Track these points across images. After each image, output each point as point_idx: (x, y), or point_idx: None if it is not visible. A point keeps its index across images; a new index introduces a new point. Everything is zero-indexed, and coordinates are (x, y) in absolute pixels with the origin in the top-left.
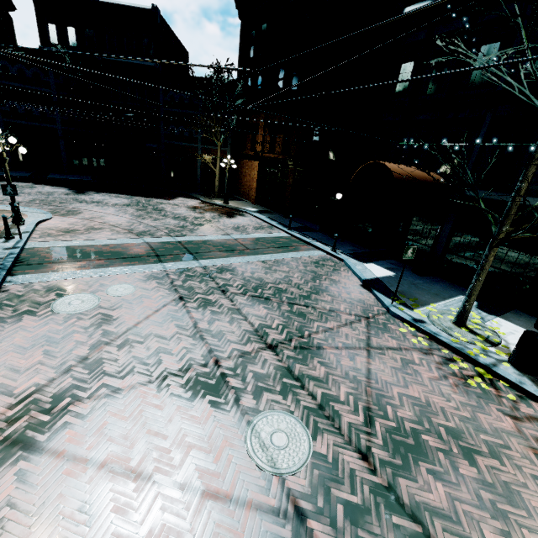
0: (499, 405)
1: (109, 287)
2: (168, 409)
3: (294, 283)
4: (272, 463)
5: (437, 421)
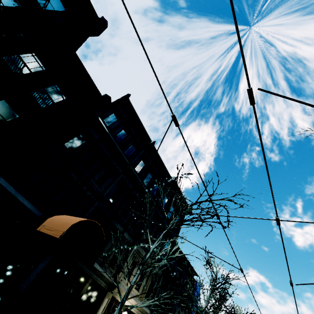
0: None
1: None
2: None
3: None
4: None
5: None
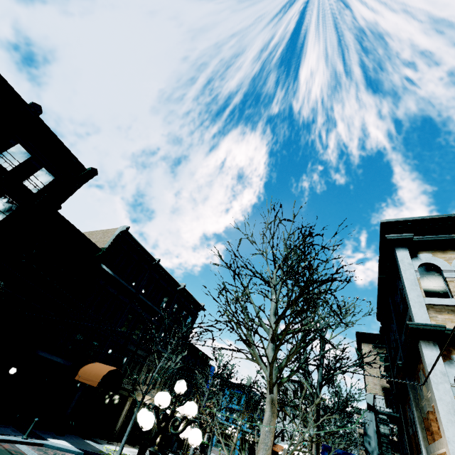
0: None
1: None
2: None
3: None
4: None
5: None
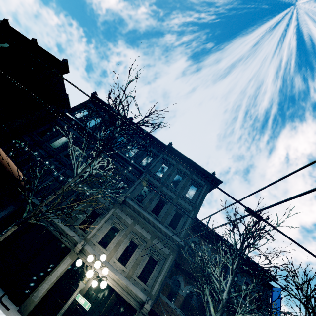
0: None
1: None
2: None
3: None
4: None
5: None
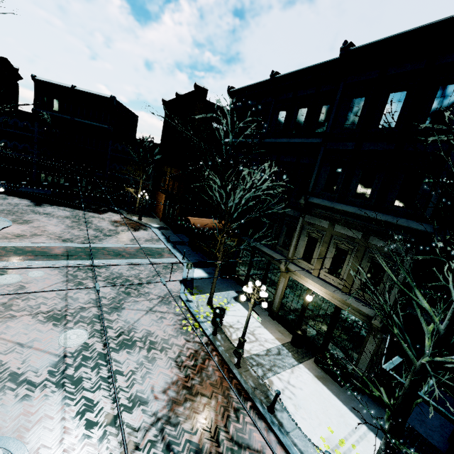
0: (187, 336)
1: (30, 272)
2: (33, 324)
3: (140, 277)
4: (65, 343)
5: (150, 338)
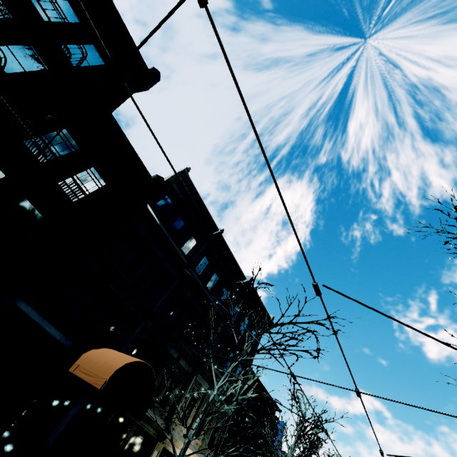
0: None
1: None
2: None
3: None
4: None
5: None
